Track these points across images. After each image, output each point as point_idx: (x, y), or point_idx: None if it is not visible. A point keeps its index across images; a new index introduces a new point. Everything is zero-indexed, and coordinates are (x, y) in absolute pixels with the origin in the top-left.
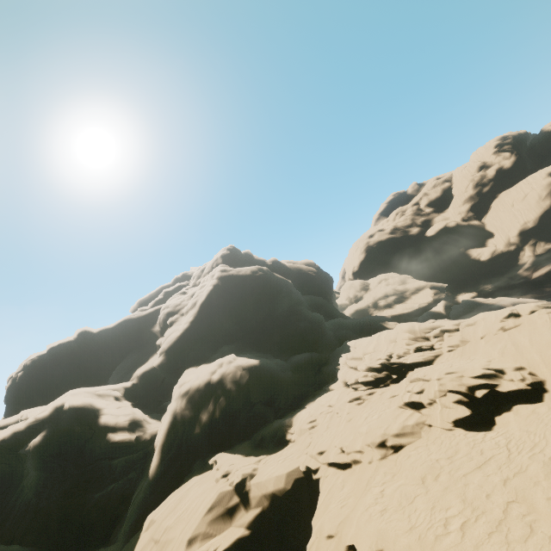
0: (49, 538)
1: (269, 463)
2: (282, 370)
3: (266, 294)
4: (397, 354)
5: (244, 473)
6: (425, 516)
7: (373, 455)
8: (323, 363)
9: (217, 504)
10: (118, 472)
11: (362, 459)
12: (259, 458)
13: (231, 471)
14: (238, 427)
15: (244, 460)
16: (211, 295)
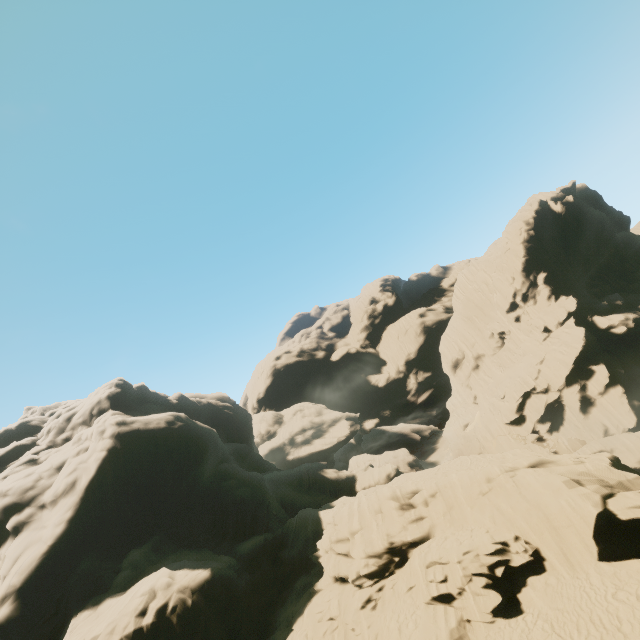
0: None
1: None
2: (236, 573)
3: (191, 454)
4: (393, 530)
5: None
6: None
7: None
8: (278, 546)
9: None
10: None
11: None
12: None
13: None
14: None
15: None
16: (104, 467)
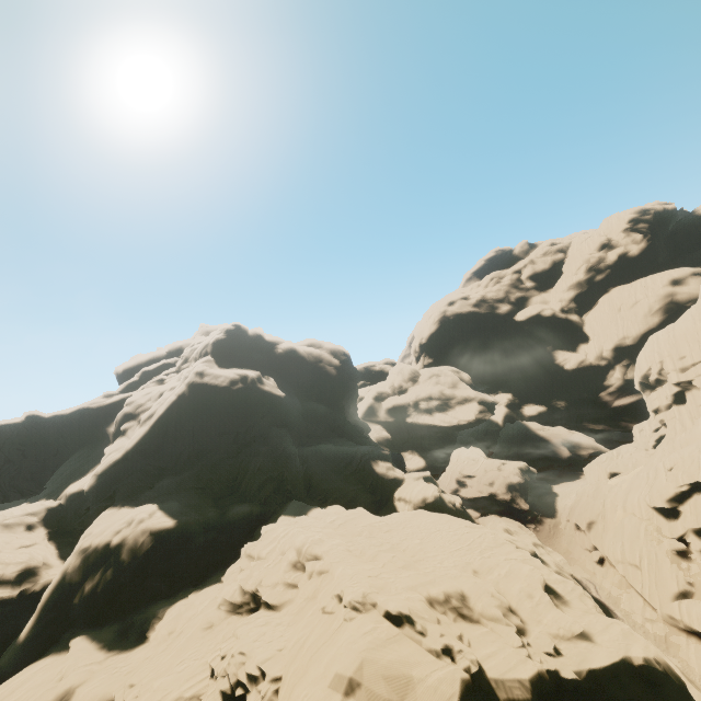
0: None
1: (109, 667)
2: (207, 529)
3: (236, 416)
4: (265, 580)
5: (75, 679)
6: None
7: None
8: (264, 520)
9: None
10: (5, 616)
11: None
12: (108, 655)
13: (69, 669)
14: (119, 603)
15: (94, 654)
16: (172, 408)
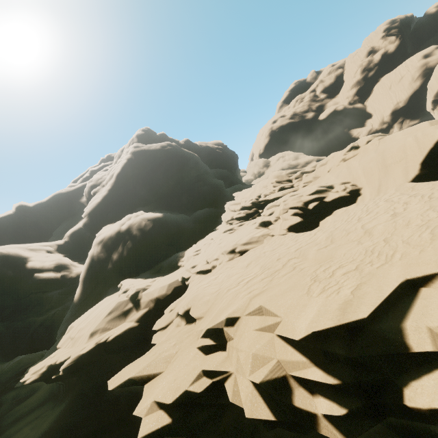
0: (4, 348)
1: (160, 281)
2: (185, 222)
3: (174, 164)
4: (264, 194)
5: (138, 288)
6: (231, 282)
7: (224, 259)
8: (219, 216)
9: (115, 309)
10: (54, 302)
11: (216, 263)
12: (154, 279)
13: (129, 288)
14: (143, 262)
15: (143, 281)
16: (125, 168)
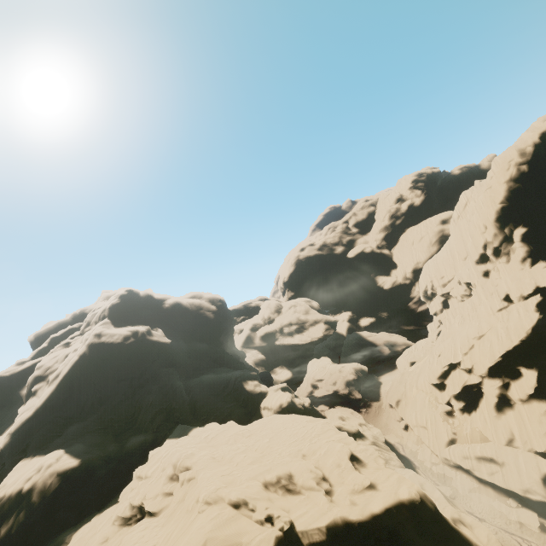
0: None
1: None
2: (109, 461)
3: (130, 365)
4: (148, 494)
5: None
6: None
7: None
8: (156, 444)
9: None
10: None
11: None
12: None
13: None
14: (32, 538)
15: None
16: (75, 367)
